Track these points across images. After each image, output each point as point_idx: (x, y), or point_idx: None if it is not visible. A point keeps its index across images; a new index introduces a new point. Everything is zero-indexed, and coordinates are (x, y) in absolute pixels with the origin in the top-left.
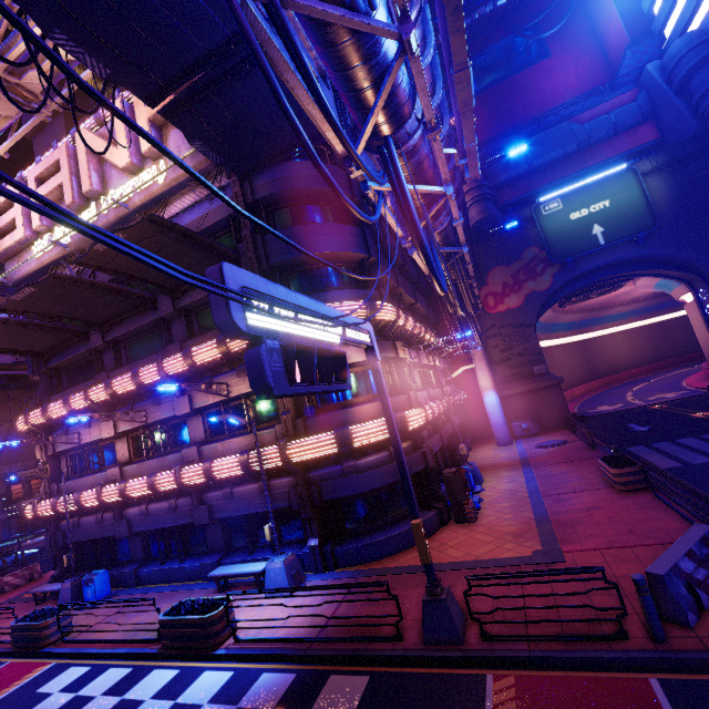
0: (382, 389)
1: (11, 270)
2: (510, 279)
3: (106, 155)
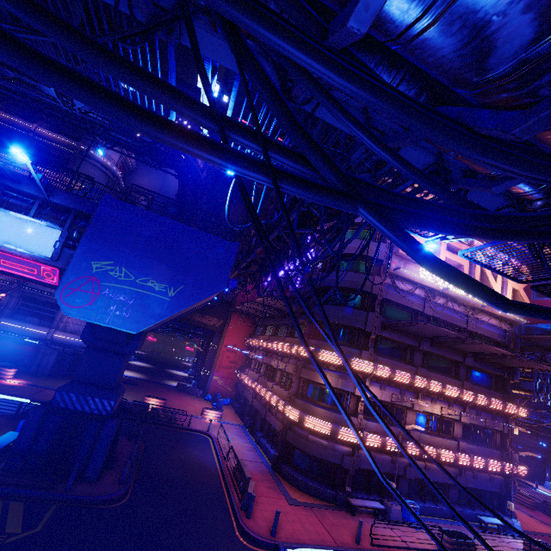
0: None
1: (412, 274)
2: None
3: (491, 280)
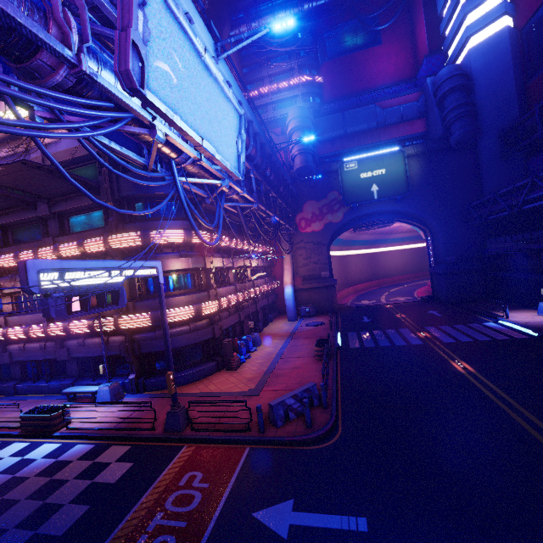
0: (161, 300)
1: None
2: (317, 211)
3: None
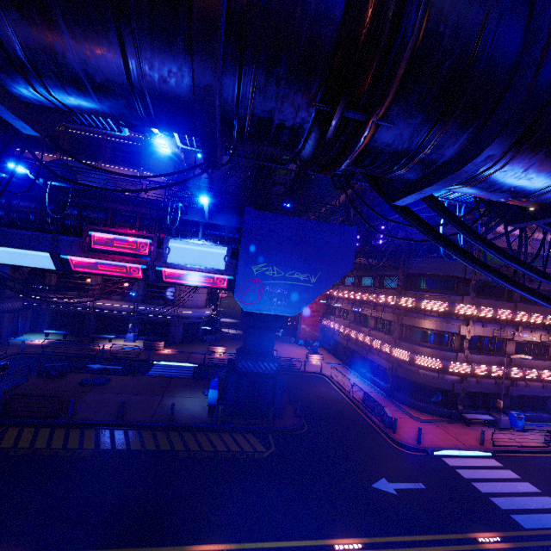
0: None
1: None
2: None
3: None
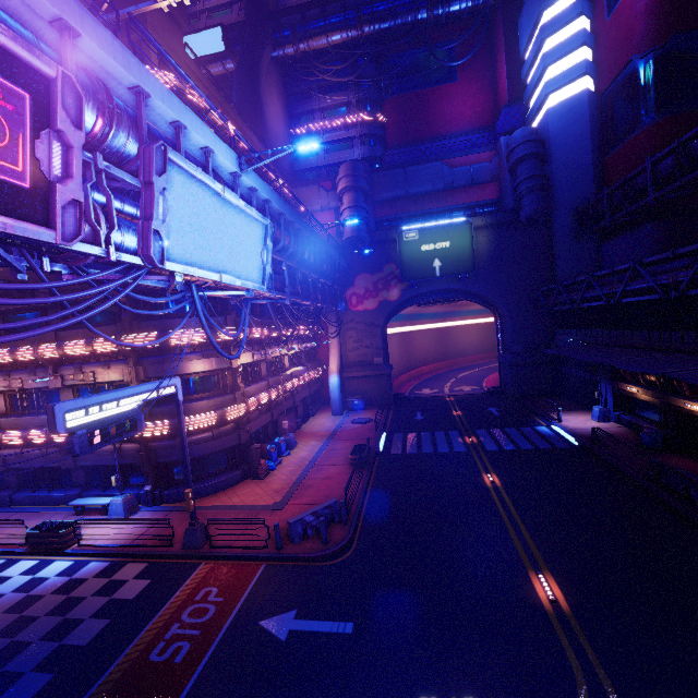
0: (180, 417)
1: None
2: (371, 286)
3: None
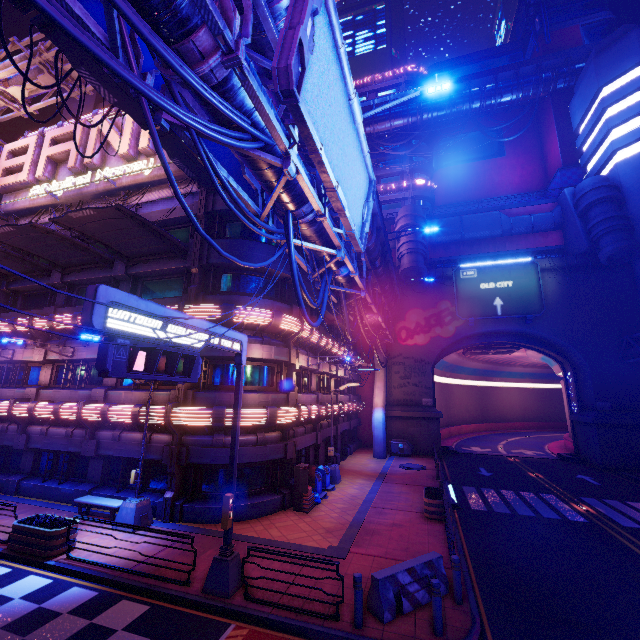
0: (238, 387)
1: (6, 203)
2: (423, 321)
3: (112, 141)
